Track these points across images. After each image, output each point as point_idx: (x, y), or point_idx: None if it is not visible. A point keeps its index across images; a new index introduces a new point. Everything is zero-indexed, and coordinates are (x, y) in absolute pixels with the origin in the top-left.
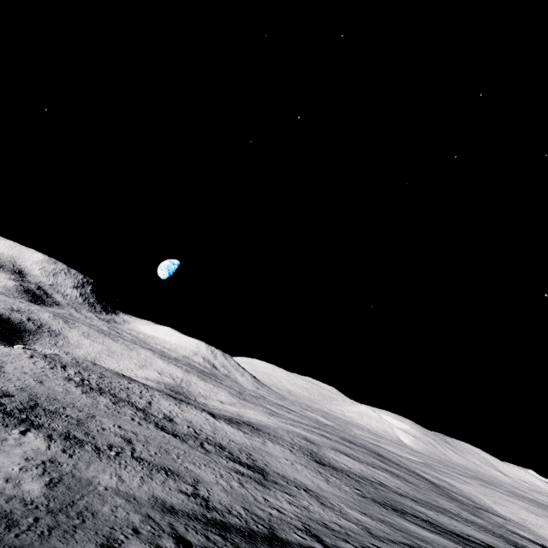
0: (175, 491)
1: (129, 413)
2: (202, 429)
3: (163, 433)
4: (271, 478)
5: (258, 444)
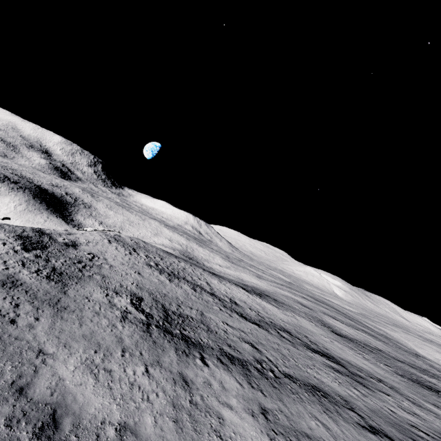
0: (360, 429)
1: (212, 302)
2: (257, 310)
3: (251, 324)
4: (350, 369)
5: (295, 320)
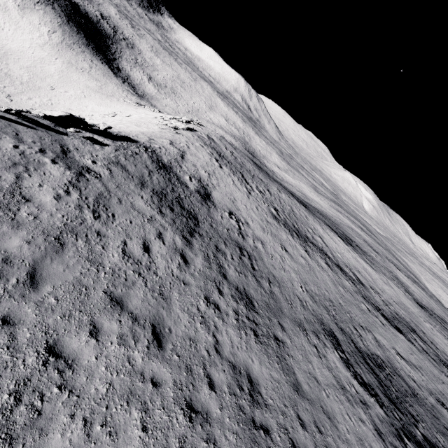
0: None
1: (353, 291)
2: (373, 286)
3: (399, 335)
4: None
5: (395, 293)
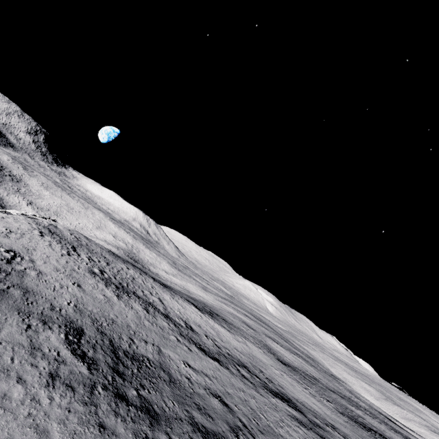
0: None
1: (168, 328)
2: (213, 336)
3: (211, 361)
4: (308, 416)
5: (247, 348)
